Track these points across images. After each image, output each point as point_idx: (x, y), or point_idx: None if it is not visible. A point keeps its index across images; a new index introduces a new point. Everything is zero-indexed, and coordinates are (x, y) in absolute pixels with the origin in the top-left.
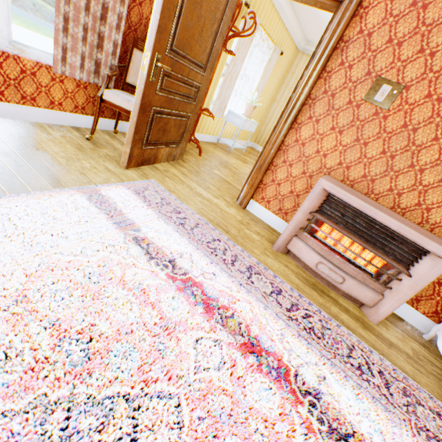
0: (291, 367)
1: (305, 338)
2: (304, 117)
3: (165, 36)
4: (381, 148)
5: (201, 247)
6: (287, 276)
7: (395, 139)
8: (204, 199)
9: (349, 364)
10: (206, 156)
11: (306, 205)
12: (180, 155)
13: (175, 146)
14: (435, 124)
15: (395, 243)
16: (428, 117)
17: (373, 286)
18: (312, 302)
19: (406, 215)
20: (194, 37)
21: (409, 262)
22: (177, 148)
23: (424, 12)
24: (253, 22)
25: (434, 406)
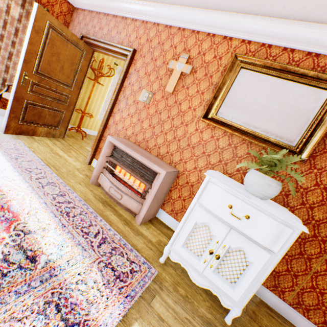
0: (24, 221)
1: (57, 214)
2: (116, 109)
3: (31, 65)
4: (149, 123)
5: (20, 169)
6: (85, 194)
7: (154, 118)
8: (57, 155)
9: (81, 230)
10: (88, 141)
11: (103, 152)
12: (60, 135)
13: (53, 128)
14: (167, 110)
15: (144, 169)
16: (164, 106)
17: (137, 199)
18: (92, 206)
19: (164, 159)
20: (57, 69)
21: (151, 180)
22: (56, 130)
23: (156, 62)
24: (109, 69)
25: (137, 260)
